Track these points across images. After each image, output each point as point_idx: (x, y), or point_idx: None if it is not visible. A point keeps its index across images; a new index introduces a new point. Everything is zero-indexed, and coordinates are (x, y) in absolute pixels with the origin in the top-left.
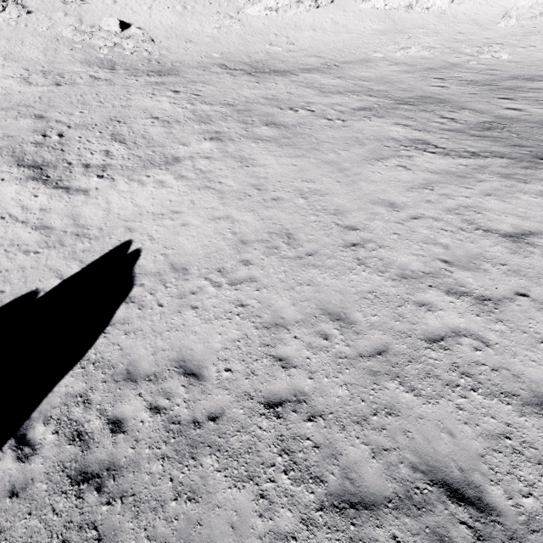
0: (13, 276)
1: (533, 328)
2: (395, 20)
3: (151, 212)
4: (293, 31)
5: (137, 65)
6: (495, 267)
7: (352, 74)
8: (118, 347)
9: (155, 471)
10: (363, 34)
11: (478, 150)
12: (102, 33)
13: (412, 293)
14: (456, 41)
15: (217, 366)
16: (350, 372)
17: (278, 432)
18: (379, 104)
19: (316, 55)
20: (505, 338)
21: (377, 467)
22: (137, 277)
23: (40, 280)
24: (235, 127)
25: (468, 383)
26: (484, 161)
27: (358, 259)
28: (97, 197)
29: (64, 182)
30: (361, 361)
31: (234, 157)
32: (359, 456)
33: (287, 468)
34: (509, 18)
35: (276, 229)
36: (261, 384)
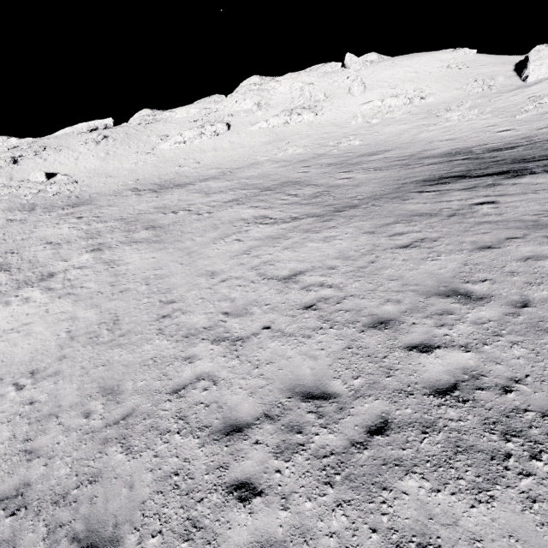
0: None
1: (257, 356)
2: (277, 133)
3: (2, 329)
4: (198, 154)
5: (56, 203)
6: (260, 309)
7: (240, 175)
8: None
9: None
10: (254, 146)
11: (299, 215)
12: (28, 184)
13: (186, 349)
14: (323, 138)
15: None
16: (86, 446)
17: None
18: (247, 195)
19: (215, 167)
20: (232, 372)
21: None
22: None
23: None
24: (118, 236)
25: (178, 427)
26: (298, 222)
27: (160, 329)
28: None
29: None
30: (104, 431)
31: (105, 262)
32: (31, 542)
33: None
34: (356, 118)
35: (108, 318)
36: None
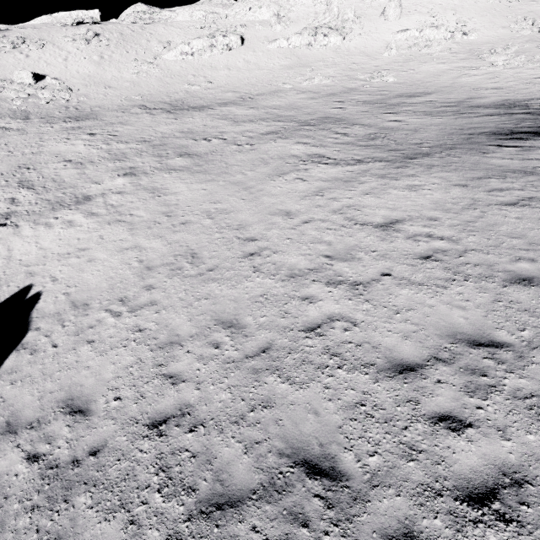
0: None
1: (392, 302)
2: (299, 56)
3: (57, 253)
4: (209, 72)
5: (53, 113)
6: (367, 255)
7: (265, 104)
8: (0, 399)
9: (21, 526)
10: (273, 69)
11: (363, 157)
12: (14, 86)
13: (298, 289)
14: (352, 70)
15: (106, 397)
16: (235, 374)
17: (158, 450)
18: (285, 128)
19: (232, 90)
20: (369, 315)
21: (247, 462)
22: (34, 321)
23: None
24: (150, 161)
25: (336, 363)
26: (366, 166)
27: (254, 266)
28: None
29: None
30: (247, 361)
31: (147, 189)
32: (232, 455)
33: (161, 486)
34: (390, 49)
35: (182, 251)
36: (149, 406)
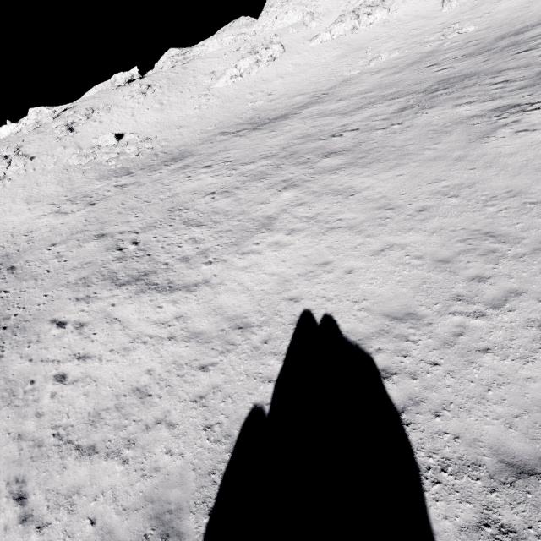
0: (214, 400)
1: None
2: (348, 43)
3: (296, 274)
4: (264, 85)
5: (148, 162)
6: None
7: (347, 93)
8: (448, 436)
9: None
10: (327, 63)
11: None
12: (103, 150)
13: None
14: (415, 36)
15: None
16: None
17: None
18: (413, 100)
19: (298, 94)
20: None
21: None
22: (361, 344)
23: (248, 393)
24: (297, 170)
25: None
26: None
27: None
28: (223, 283)
29: (177, 283)
30: None
31: (328, 193)
32: None
33: None
34: (450, 2)
35: (463, 235)
36: None
